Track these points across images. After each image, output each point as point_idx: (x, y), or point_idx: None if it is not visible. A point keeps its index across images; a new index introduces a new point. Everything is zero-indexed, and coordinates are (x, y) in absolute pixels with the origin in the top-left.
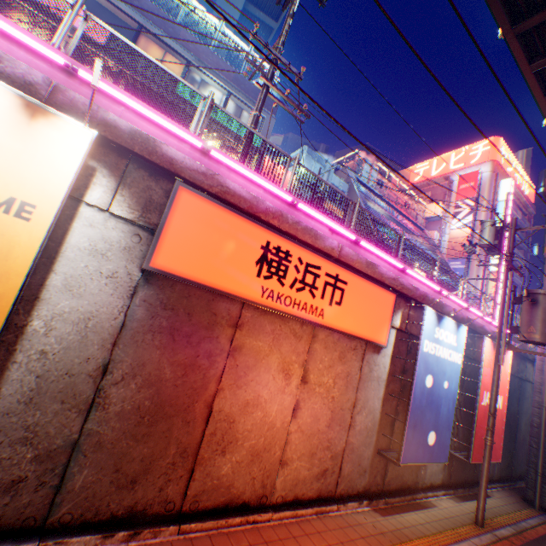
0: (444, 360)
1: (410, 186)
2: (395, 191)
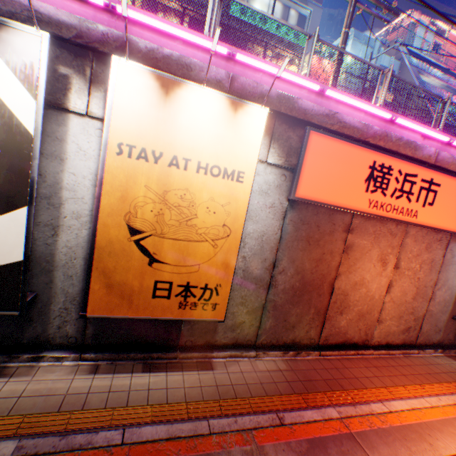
0: None
1: None
2: None
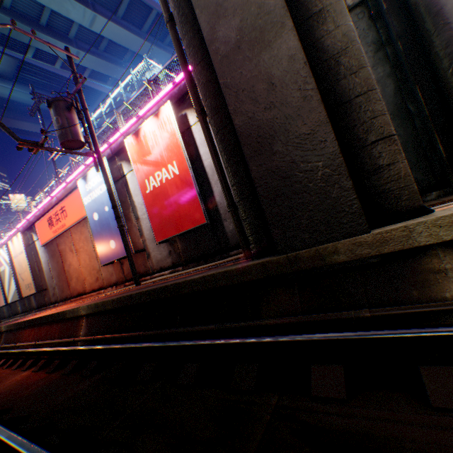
0: (100, 196)
1: None
2: None
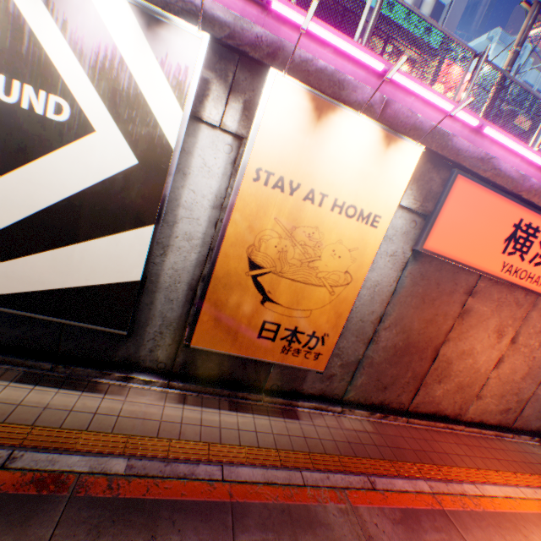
0: None
1: None
2: None
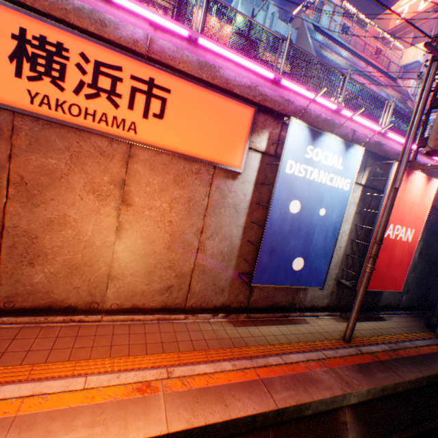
0: (322, 186)
1: (389, 30)
2: (335, 16)
